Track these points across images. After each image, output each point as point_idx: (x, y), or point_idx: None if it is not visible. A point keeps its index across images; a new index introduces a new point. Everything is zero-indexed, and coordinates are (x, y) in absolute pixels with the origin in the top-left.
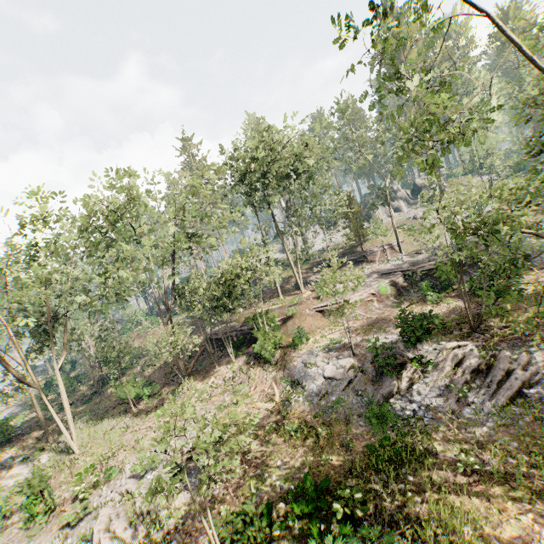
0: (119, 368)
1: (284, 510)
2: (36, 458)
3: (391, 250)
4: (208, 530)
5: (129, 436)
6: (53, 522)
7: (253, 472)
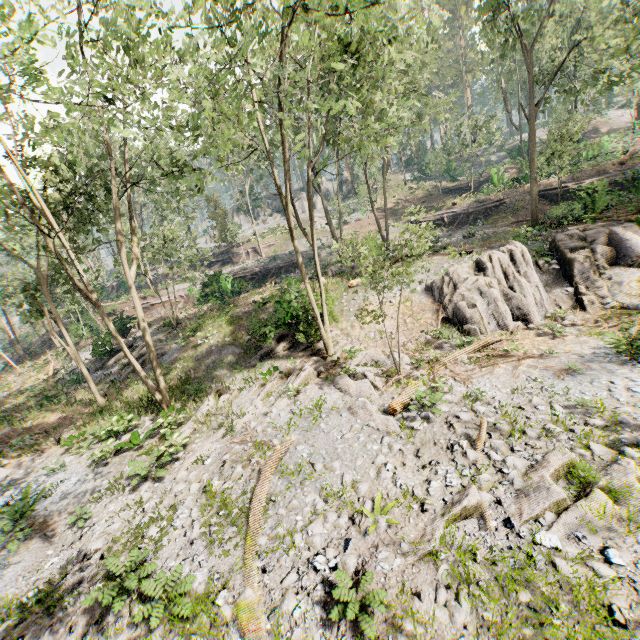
0: None
1: None
2: None
3: (254, 253)
4: None
5: None
6: None
7: None
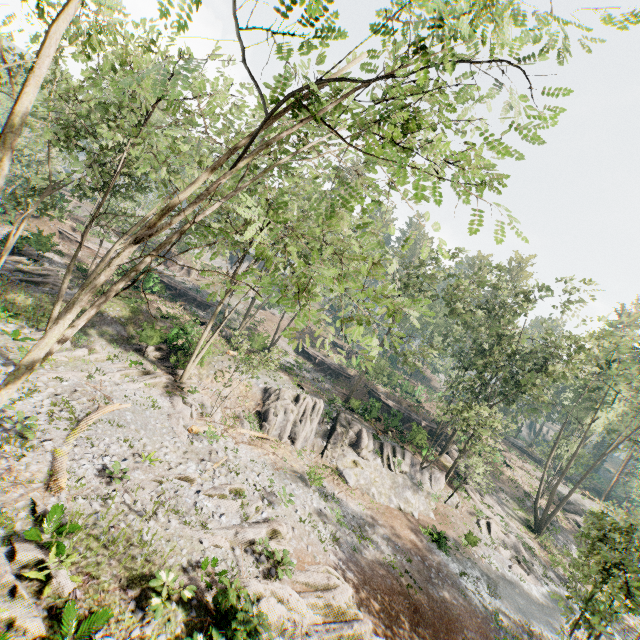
0: None
1: None
2: None
3: (187, 272)
4: None
5: None
6: None
7: None
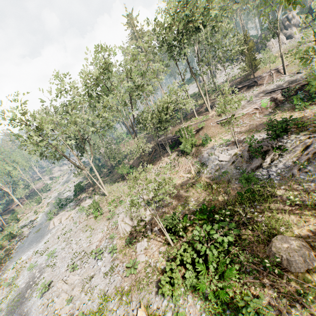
0: (117, 161)
1: (193, 217)
2: (93, 197)
3: (277, 73)
4: (156, 221)
5: (127, 189)
6: (104, 218)
7: (180, 203)
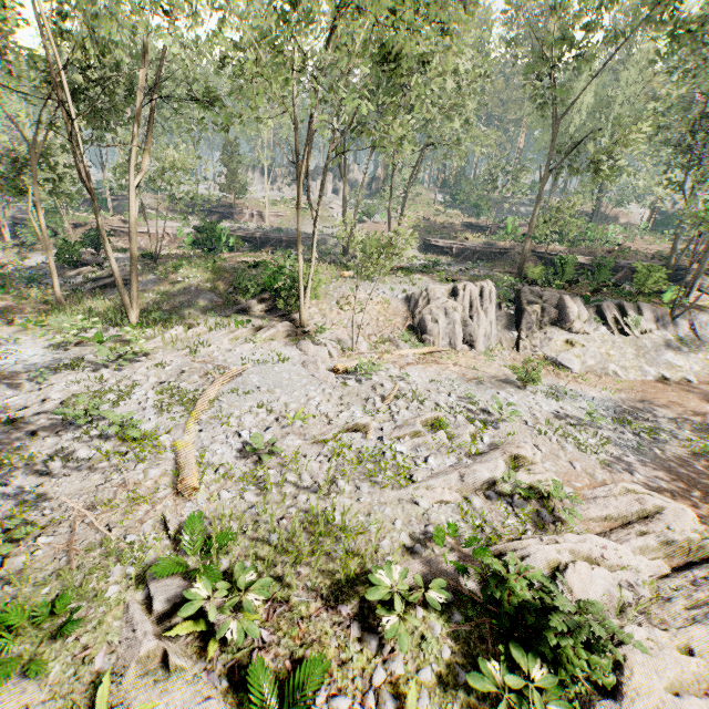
0: None
1: None
2: None
3: (259, 218)
4: None
5: None
6: None
7: None
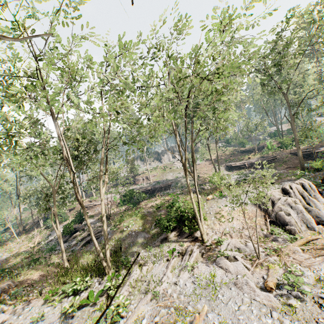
0: None
1: None
2: None
3: (146, 179)
4: None
5: None
6: None
7: None
